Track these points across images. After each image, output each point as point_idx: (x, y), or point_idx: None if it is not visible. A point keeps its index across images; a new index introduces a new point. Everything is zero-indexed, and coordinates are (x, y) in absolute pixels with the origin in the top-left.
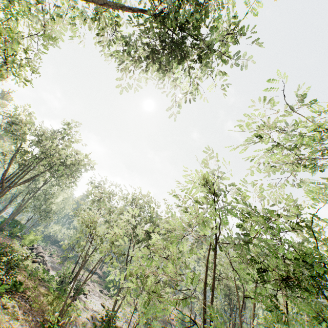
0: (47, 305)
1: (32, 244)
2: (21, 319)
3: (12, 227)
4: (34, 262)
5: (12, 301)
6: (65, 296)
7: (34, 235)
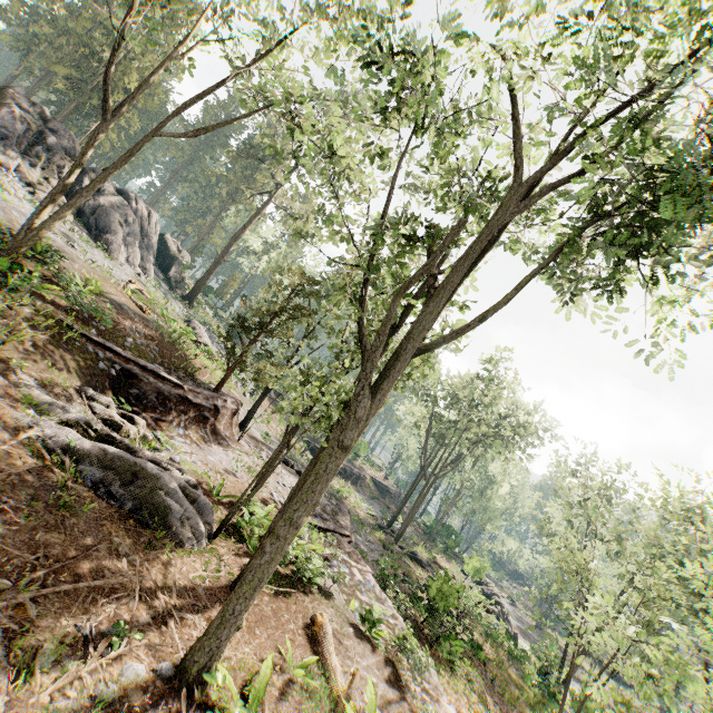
0: (527, 707)
1: (478, 577)
2: (492, 709)
3: (444, 536)
4: (488, 611)
5: (474, 671)
6: (556, 707)
7: (478, 560)
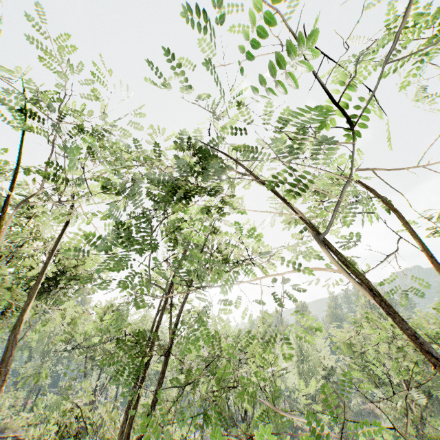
0: None
1: None
2: None
3: None
4: None
5: None
6: None
7: None
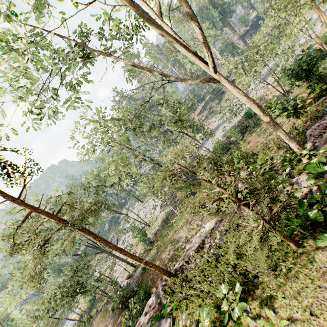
0: None
1: None
2: None
3: None
4: None
5: None
6: None
7: None
